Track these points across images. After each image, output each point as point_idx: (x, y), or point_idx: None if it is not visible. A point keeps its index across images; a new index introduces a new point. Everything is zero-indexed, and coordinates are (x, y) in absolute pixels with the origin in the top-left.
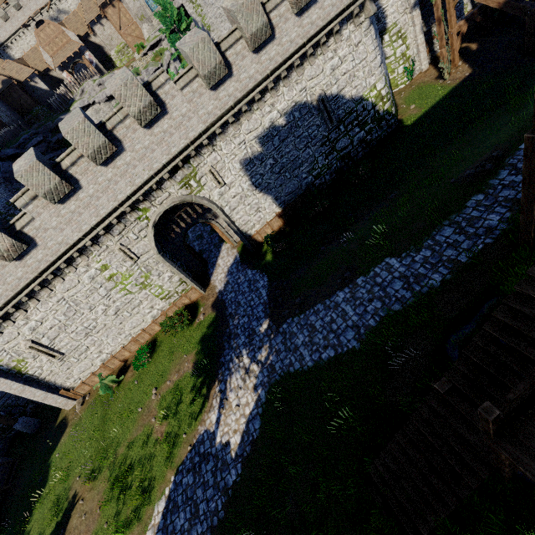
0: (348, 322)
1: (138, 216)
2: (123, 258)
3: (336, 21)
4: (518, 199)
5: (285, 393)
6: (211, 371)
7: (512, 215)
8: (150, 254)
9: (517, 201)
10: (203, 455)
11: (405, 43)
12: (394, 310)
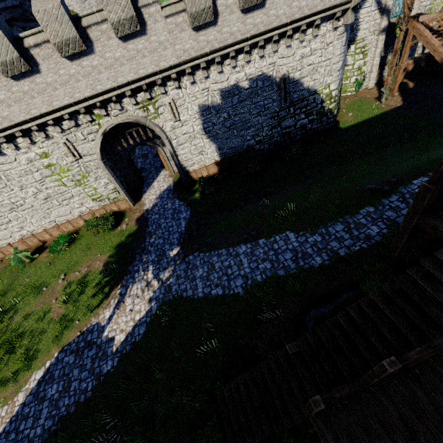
0: (241, 271)
1: (91, 119)
2: (65, 153)
3: (319, 15)
4: (396, 221)
5: (173, 312)
6: (118, 275)
7: (388, 232)
8: (92, 157)
9: (395, 223)
10: (89, 342)
11: (364, 59)
12: (278, 274)
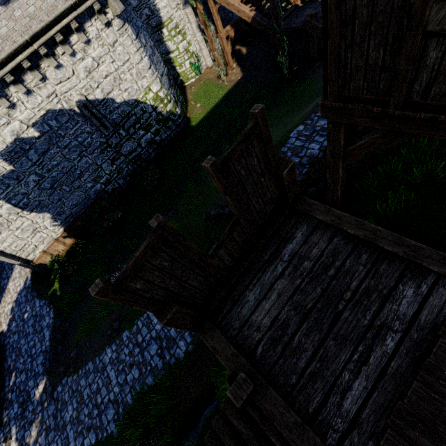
0: (110, 394)
1: None
2: None
3: (70, 16)
4: None
5: None
6: None
7: None
8: None
9: None
10: None
11: (185, 39)
12: (147, 385)
